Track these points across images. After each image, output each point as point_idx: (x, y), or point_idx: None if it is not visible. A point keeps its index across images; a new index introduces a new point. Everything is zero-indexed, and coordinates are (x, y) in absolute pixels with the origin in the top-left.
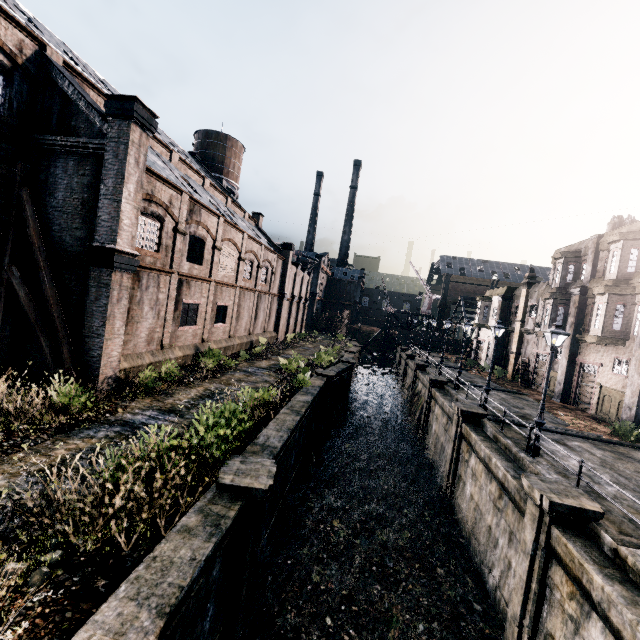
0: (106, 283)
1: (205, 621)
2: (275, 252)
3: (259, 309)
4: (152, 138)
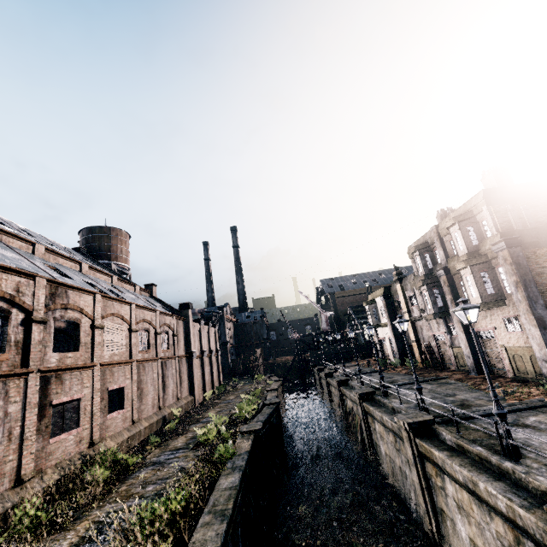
0: None
1: None
2: (172, 314)
3: (166, 377)
4: (6, 235)
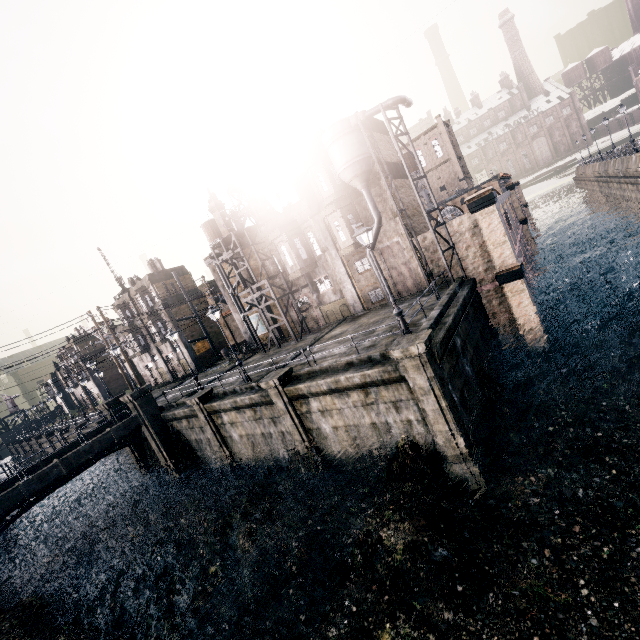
0: None
1: None
2: None
3: None
4: None
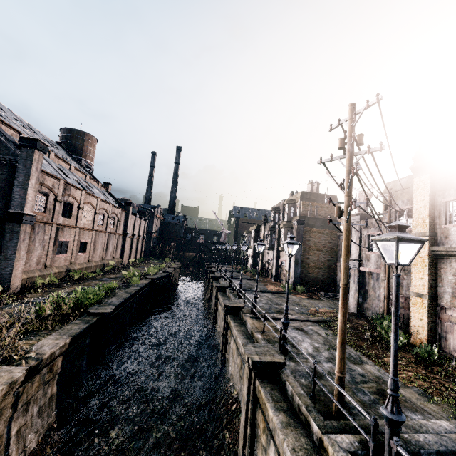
0: (17, 231)
1: (83, 362)
2: (120, 208)
3: (109, 243)
4: None
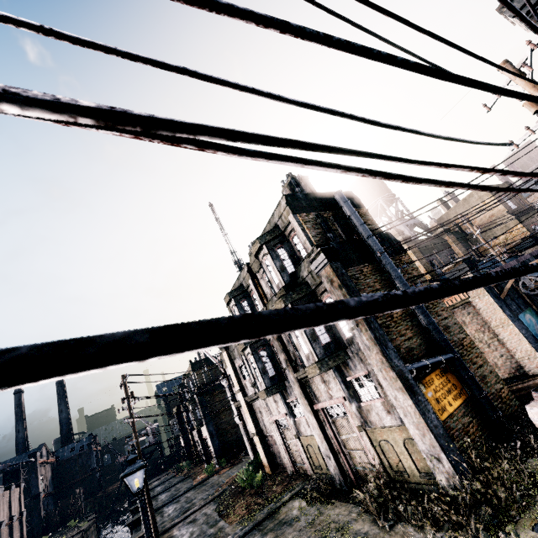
0: None
1: None
2: None
3: None
4: None
